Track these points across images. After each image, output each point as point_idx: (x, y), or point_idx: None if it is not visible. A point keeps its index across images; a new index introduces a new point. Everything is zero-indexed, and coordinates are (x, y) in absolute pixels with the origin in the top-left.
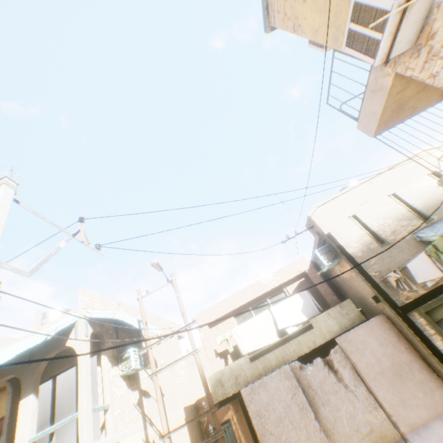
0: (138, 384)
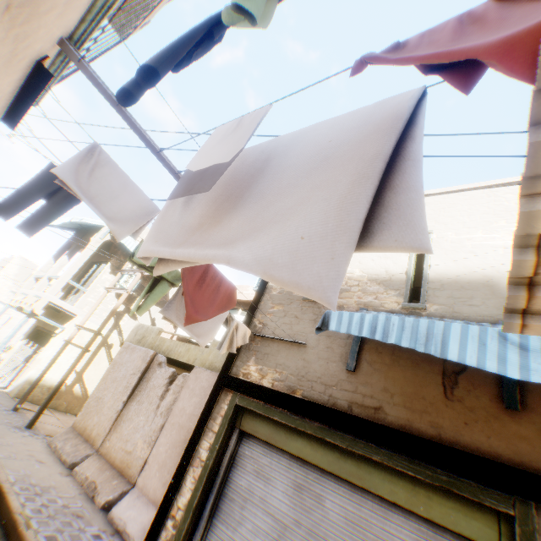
0: (130, 304)
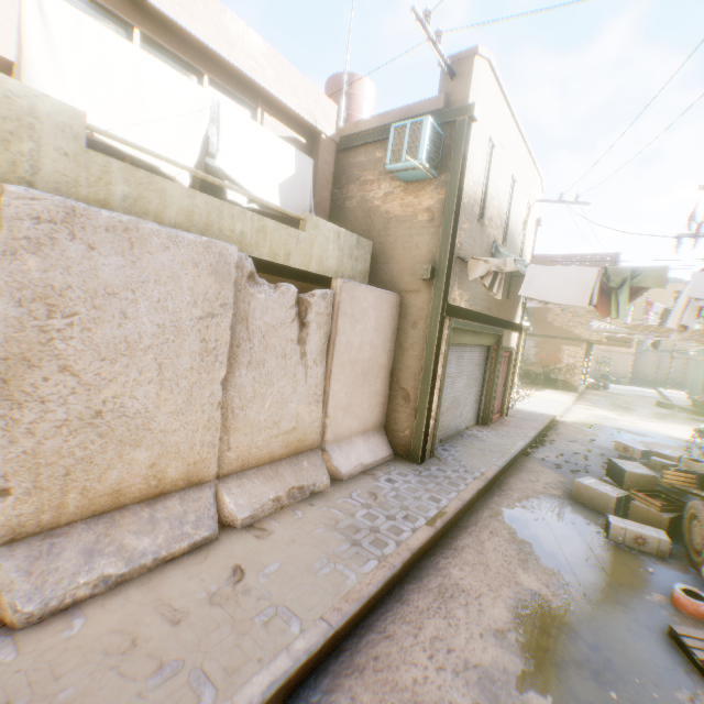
0: None
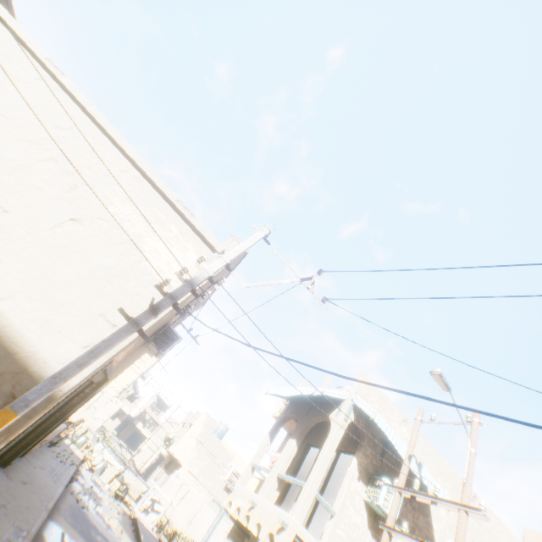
0: None
